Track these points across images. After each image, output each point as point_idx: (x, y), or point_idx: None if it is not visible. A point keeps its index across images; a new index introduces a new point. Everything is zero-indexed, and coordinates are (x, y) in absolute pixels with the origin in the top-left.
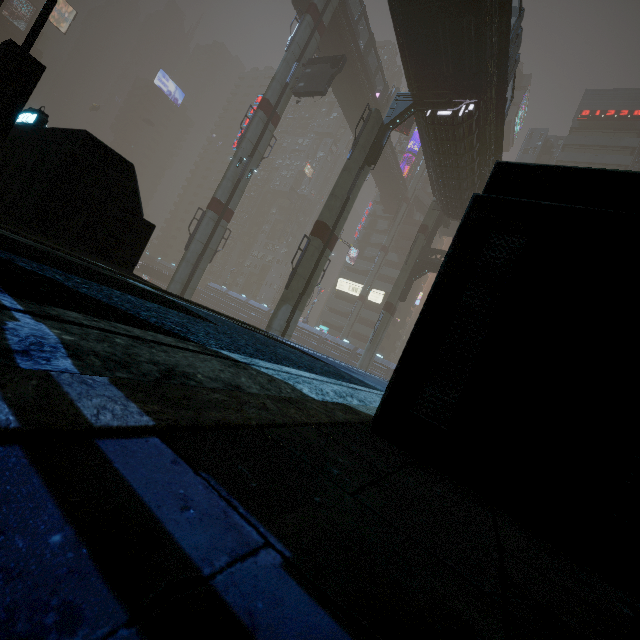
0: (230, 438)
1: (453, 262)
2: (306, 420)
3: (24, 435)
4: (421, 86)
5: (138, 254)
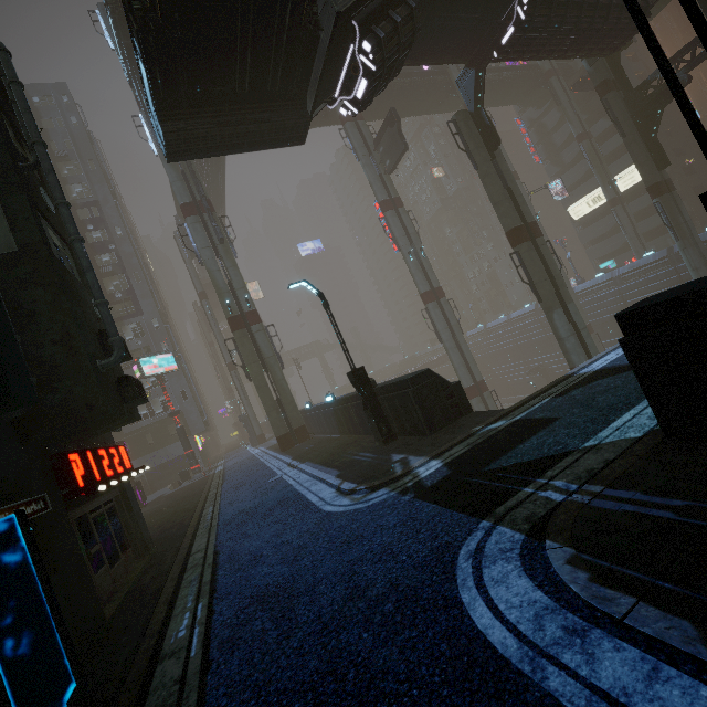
0: (619, 480)
1: (636, 369)
2: (636, 459)
3: (594, 497)
4: (467, 53)
5: (466, 401)
